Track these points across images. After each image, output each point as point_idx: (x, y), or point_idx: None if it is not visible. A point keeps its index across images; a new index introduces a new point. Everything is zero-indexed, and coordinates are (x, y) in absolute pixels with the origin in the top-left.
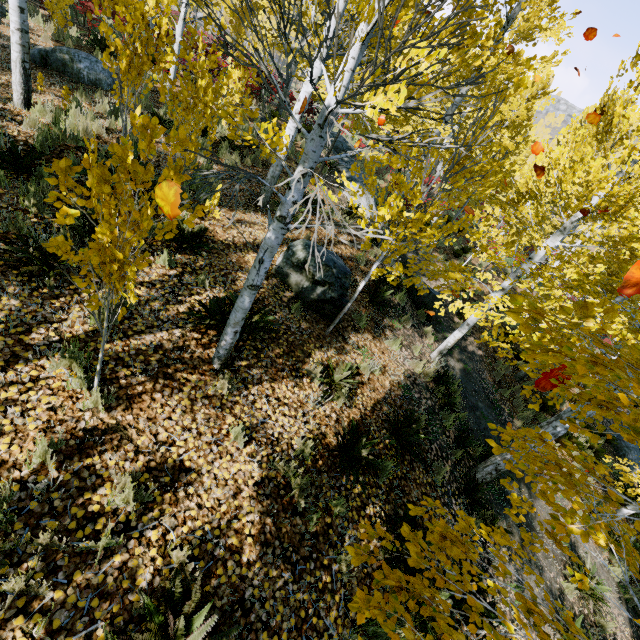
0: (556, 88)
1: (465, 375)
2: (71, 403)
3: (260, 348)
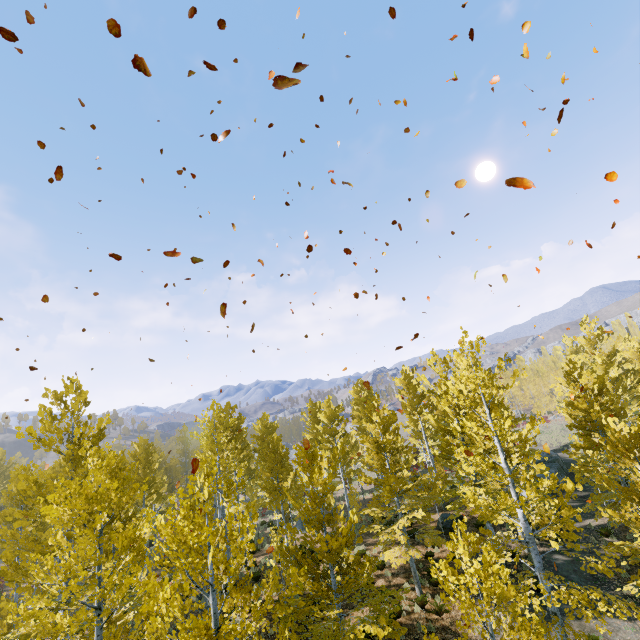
0: (614, 360)
1: (569, 563)
2: (379, 548)
3: (419, 542)
